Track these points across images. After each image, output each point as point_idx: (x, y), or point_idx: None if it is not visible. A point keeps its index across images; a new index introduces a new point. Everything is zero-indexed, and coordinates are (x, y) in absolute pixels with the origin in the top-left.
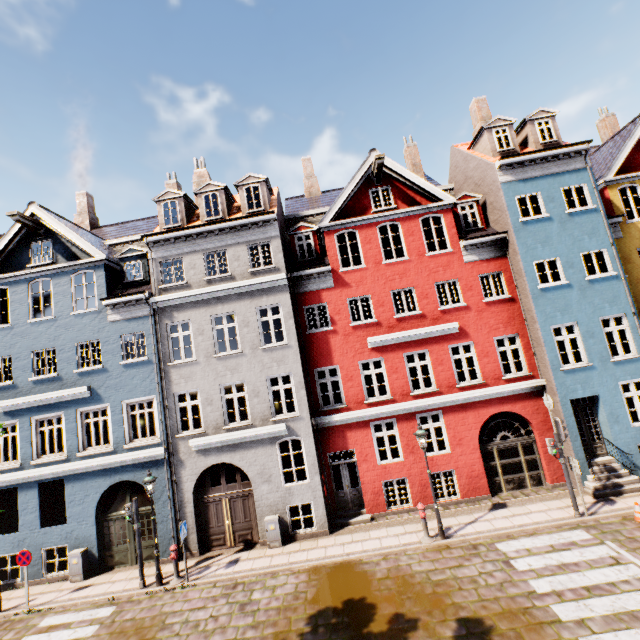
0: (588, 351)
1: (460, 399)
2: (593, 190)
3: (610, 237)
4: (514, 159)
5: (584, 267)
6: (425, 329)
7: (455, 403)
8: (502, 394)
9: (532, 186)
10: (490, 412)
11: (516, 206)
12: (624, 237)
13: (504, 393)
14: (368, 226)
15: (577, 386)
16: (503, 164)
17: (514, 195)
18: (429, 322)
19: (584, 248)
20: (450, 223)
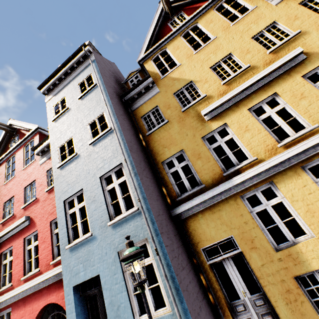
0: (90, 218)
1: (21, 293)
2: (96, 73)
3: (104, 100)
4: (49, 84)
5: (89, 134)
6: (8, 229)
7: (17, 298)
8: (48, 282)
9: (62, 94)
10: (40, 305)
11: (52, 112)
12: (161, 90)
13: (49, 281)
14: (3, 163)
15: (80, 266)
16: (44, 91)
17: (52, 106)
18: (17, 221)
19: (90, 118)
20: (37, 141)
